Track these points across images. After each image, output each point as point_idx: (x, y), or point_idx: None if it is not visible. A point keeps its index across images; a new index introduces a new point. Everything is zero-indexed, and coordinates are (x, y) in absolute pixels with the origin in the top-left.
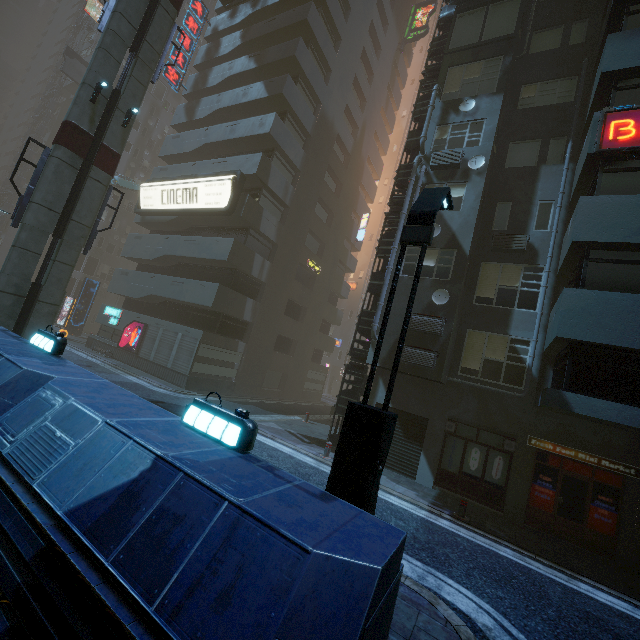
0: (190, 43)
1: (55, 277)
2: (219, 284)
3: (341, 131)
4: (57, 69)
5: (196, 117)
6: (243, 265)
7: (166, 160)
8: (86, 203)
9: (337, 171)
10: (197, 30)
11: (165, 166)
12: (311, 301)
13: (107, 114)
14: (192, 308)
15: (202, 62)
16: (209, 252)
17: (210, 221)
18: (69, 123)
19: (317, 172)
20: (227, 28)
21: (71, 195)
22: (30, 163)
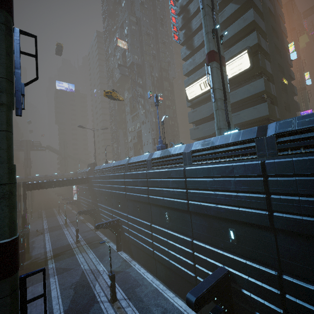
0: (175, 20)
1: (229, 118)
2: (266, 102)
3: (268, 4)
4: (107, 79)
5: (195, 46)
6: (268, 90)
7: (186, 75)
8: (225, 83)
9: (274, 27)
10: (175, 13)
11: (190, 76)
12: (289, 101)
13: (218, 41)
14: (244, 125)
15: (182, 24)
16: (248, 93)
17: (233, 82)
18: (212, 51)
19: (269, 31)
20: (188, 1)
21: (222, 81)
22: (208, 74)
